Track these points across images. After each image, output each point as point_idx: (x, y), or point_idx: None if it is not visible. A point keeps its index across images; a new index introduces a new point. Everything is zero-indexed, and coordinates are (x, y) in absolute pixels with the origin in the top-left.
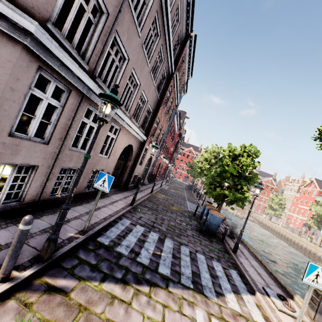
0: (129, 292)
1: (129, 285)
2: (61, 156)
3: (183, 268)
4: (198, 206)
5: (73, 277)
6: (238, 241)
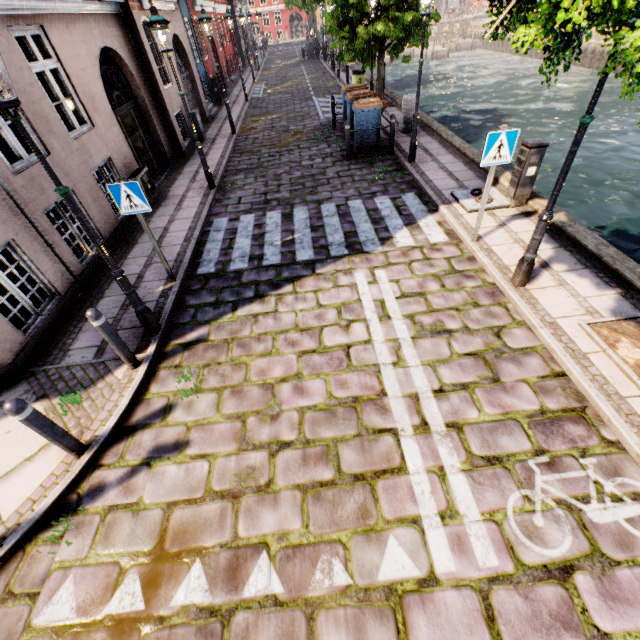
0: (270, 302)
1: (266, 296)
2: (19, 198)
3: (330, 237)
4: (333, 103)
5: (200, 325)
6: (413, 139)
